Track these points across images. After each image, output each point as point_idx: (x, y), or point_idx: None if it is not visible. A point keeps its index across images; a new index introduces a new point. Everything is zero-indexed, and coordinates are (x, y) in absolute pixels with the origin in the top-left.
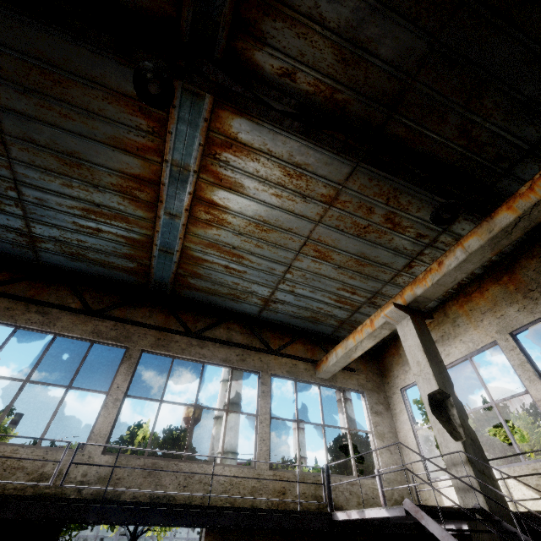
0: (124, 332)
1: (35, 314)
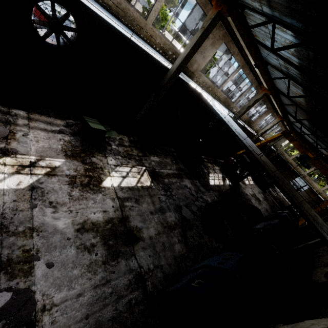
0: None
1: None
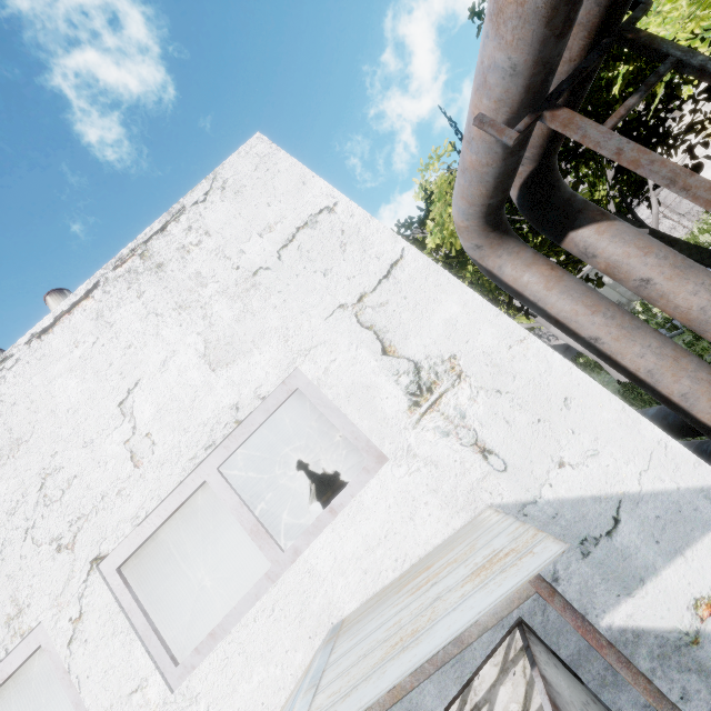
0: None
1: None
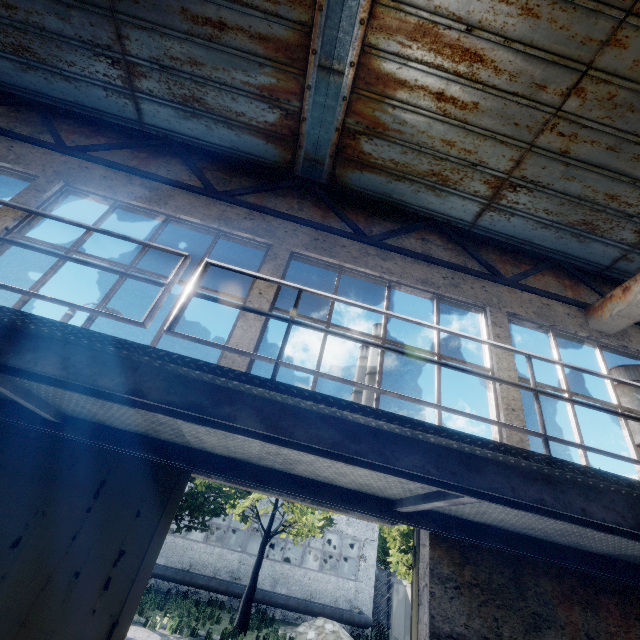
0: (264, 224)
1: (139, 187)
